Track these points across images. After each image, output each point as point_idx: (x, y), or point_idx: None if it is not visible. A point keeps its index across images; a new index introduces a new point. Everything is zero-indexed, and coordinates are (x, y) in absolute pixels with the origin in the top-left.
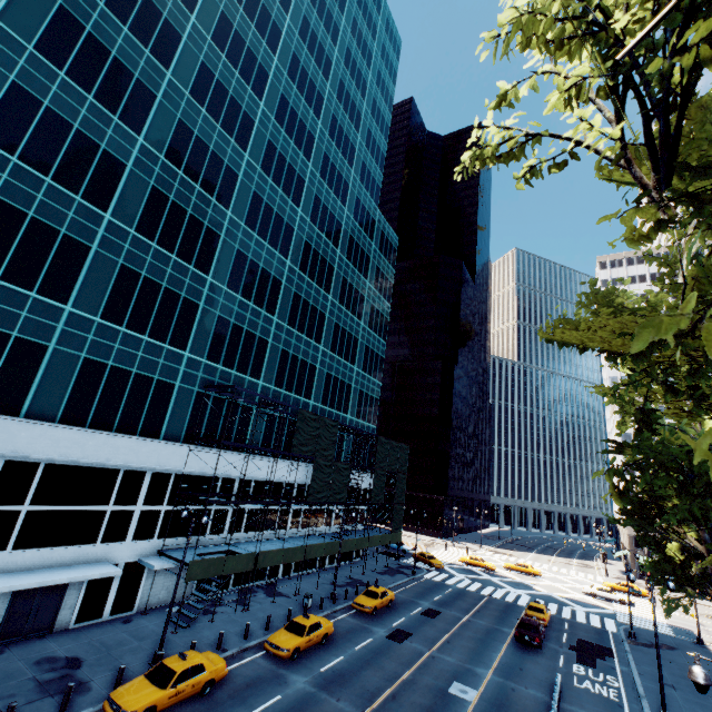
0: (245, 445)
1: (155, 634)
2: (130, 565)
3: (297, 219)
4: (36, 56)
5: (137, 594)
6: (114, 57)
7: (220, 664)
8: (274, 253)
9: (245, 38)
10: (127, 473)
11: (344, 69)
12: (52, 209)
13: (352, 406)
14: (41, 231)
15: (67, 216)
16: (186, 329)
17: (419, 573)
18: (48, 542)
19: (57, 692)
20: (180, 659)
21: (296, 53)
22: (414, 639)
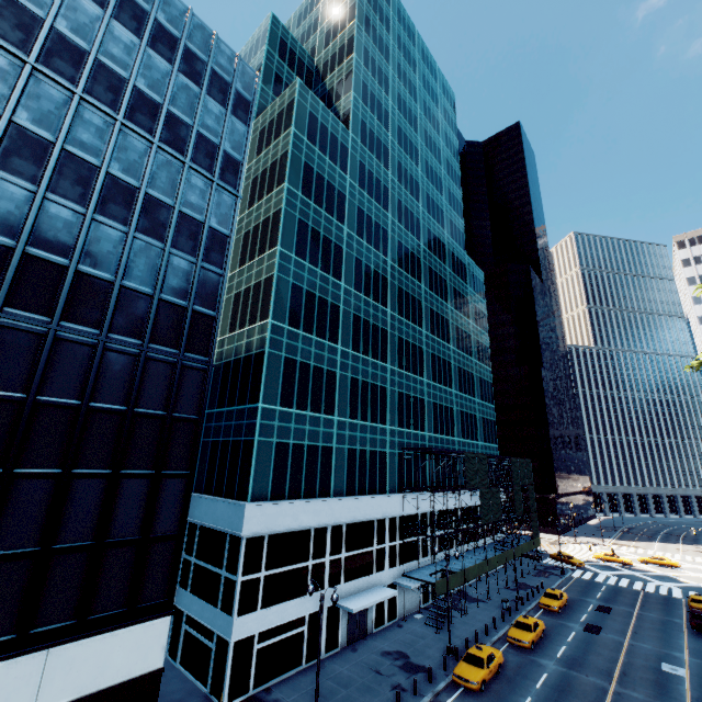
0: (444, 490)
1: (427, 634)
2: (390, 586)
3: (422, 293)
4: (296, 259)
5: (396, 606)
6: (322, 235)
7: (499, 653)
8: (415, 328)
9: (372, 170)
10: (377, 522)
11: (425, 149)
12: (319, 355)
13: (479, 433)
14: (317, 372)
15: (324, 356)
16: (384, 409)
17: (567, 573)
18: (355, 576)
19: (414, 672)
20: (478, 650)
21: (398, 160)
22: (606, 631)
